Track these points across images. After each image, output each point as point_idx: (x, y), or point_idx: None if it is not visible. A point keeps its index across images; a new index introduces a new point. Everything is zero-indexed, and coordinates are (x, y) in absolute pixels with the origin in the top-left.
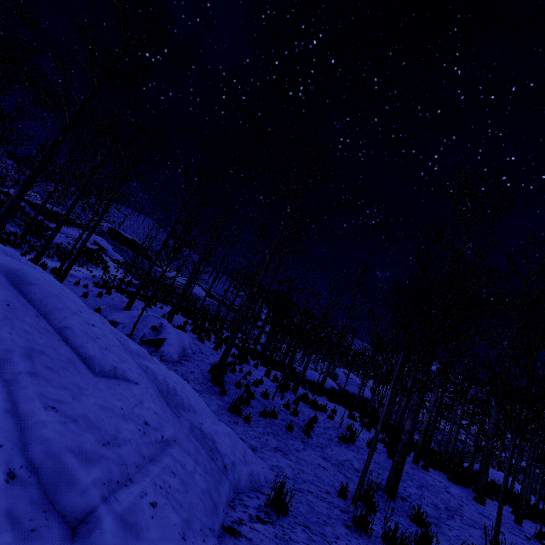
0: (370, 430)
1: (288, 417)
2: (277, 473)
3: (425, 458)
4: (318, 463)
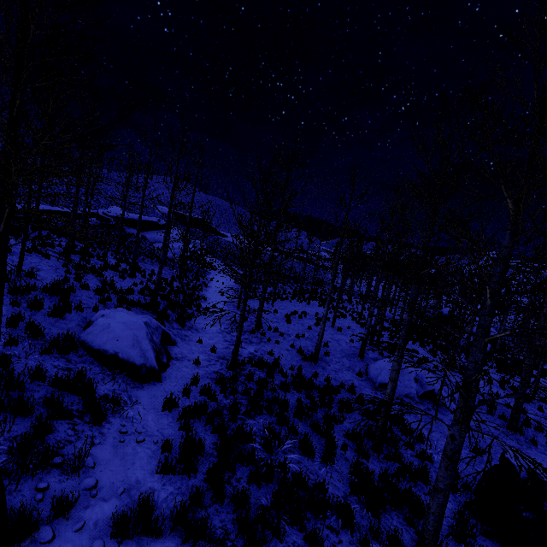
0: None
1: None
2: None
3: None
4: None
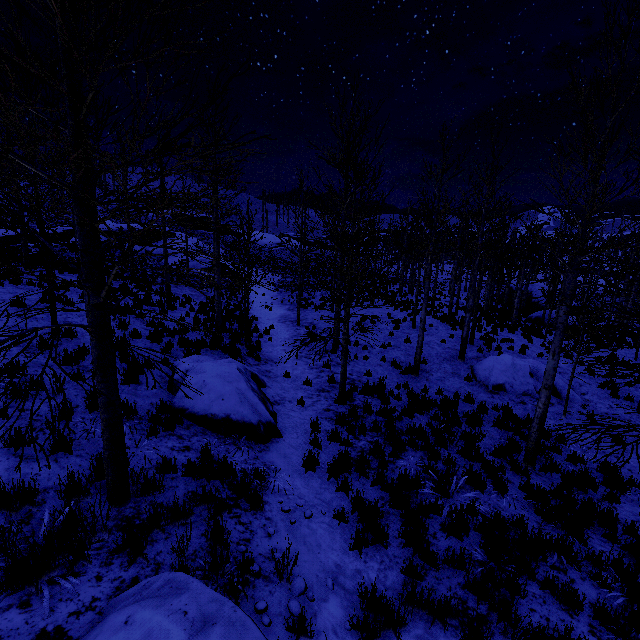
0: None
1: None
2: None
3: None
4: None
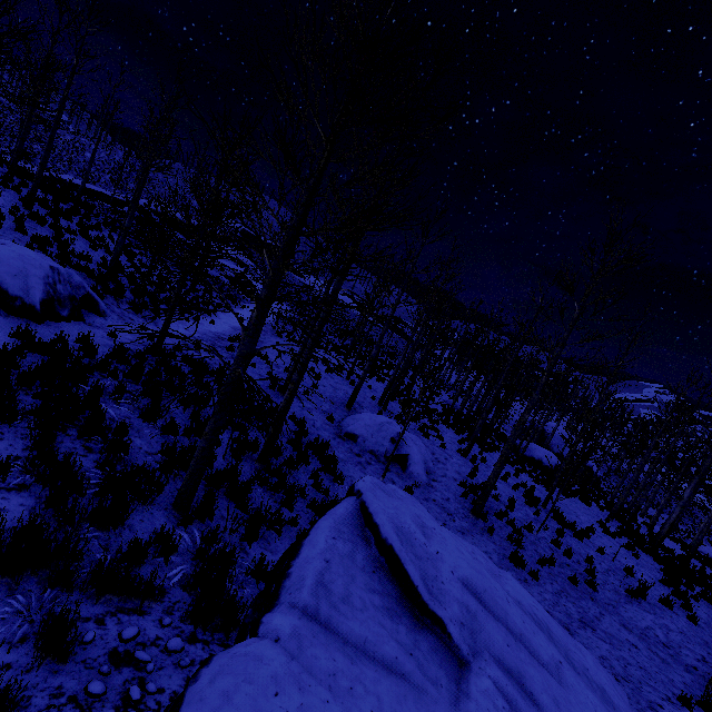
0: (639, 557)
1: (562, 560)
2: (612, 673)
3: None
4: (625, 639)
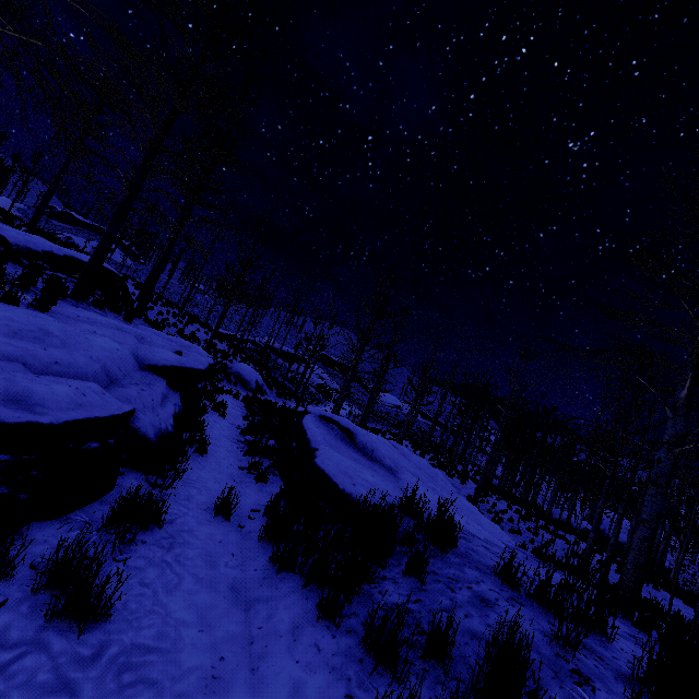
0: (614, 562)
1: (530, 536)
2: None
3: (670, 590)
4: None
